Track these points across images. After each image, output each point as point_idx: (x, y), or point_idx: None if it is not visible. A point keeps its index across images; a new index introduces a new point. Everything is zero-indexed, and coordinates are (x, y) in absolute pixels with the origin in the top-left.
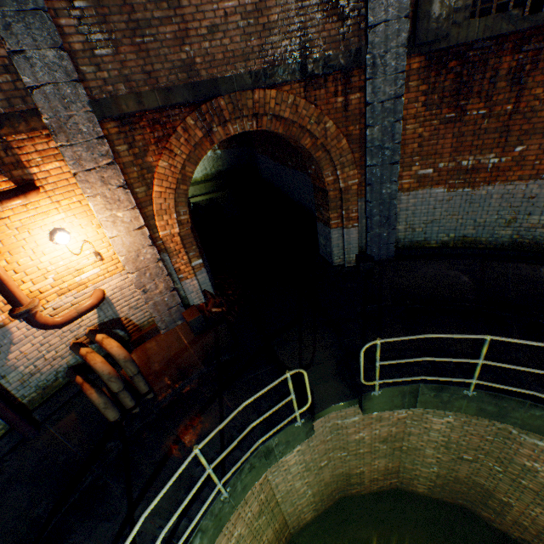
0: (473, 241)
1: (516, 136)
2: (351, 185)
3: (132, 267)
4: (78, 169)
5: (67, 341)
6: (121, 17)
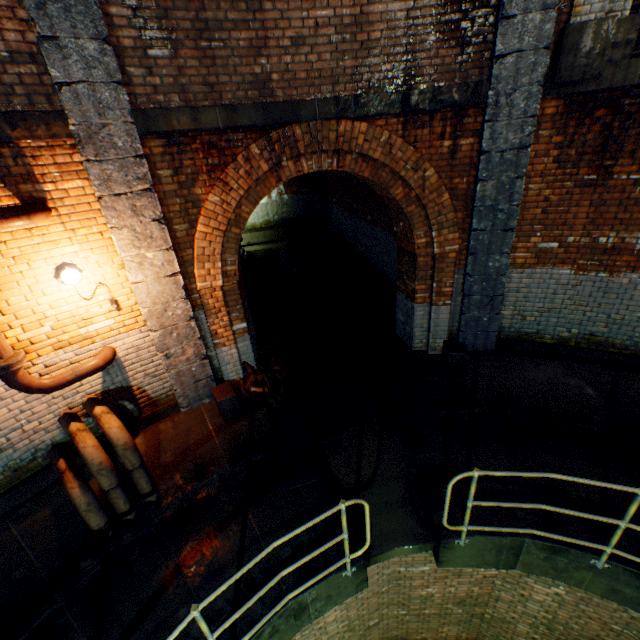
0: (602, 342)
1: None
2: (448, 252)
3: (155, 323)
4: (105, 192)
5: (57, 409)
6: (187, 14)
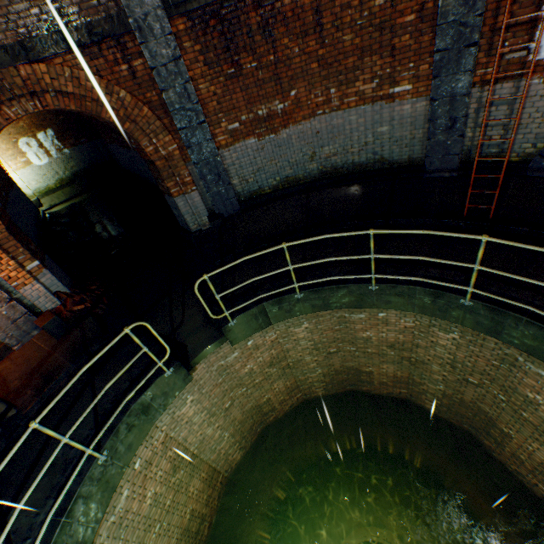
0: (295, 180)
1: (287, 82)
2: (173, 151)
3: None
4: None
5: None
6: None
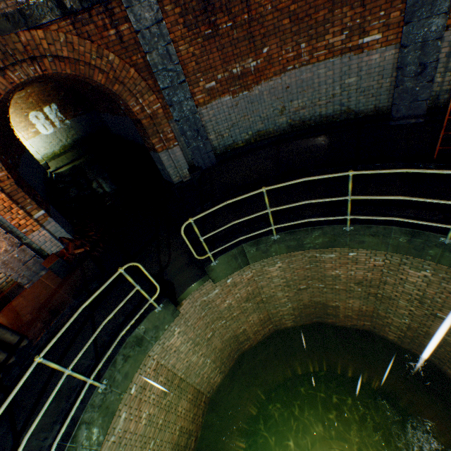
0: (265, 134)
1: (260, 40)
2: (157, 110)
3: None
4: None
5: None
6: None
